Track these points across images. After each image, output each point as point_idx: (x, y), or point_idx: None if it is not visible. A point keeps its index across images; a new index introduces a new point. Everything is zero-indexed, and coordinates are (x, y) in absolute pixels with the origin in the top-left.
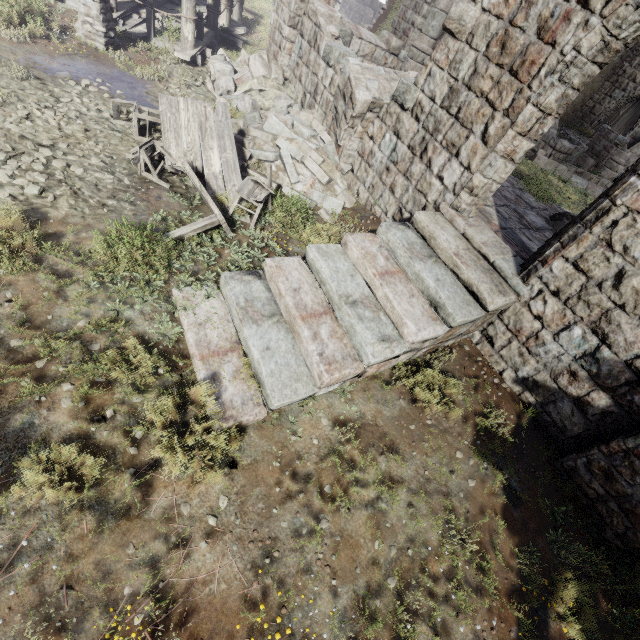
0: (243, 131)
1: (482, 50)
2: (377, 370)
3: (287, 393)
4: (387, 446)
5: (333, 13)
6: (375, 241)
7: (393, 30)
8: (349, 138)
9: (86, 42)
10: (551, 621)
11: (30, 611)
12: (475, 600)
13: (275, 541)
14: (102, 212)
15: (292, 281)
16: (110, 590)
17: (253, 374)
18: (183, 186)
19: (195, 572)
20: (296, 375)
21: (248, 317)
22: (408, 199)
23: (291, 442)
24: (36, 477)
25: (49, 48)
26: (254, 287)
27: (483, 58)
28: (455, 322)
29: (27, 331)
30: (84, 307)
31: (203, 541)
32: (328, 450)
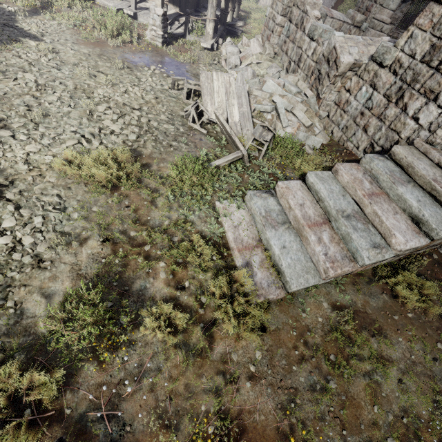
0: (247, 92)
1: None
2: (363, 269)
3: (301, 281)
4: (376, 330)
5: (317, 1)
6: (359, 169)
7: (357, 8)
8: (329, 92)
9: (151, 42)
10: None
11: (152, 410)
12: None
13: (296, 391)
14: (170, 150)
15: (298, 198)
16: (193, 405)
17: (272, 265)
18: (214, 131)
19: (243, 403)
20: (306, 268)
21: (268, 223)
22: (380, 136)
23: (302, 318)
24: (152, 322)
25: (132, 48)
26: (269, 202)
27: None
28: (438, 236)
29: (139, 226)
30: (166, 212)
31: (248, 382)
32: (330, 327)
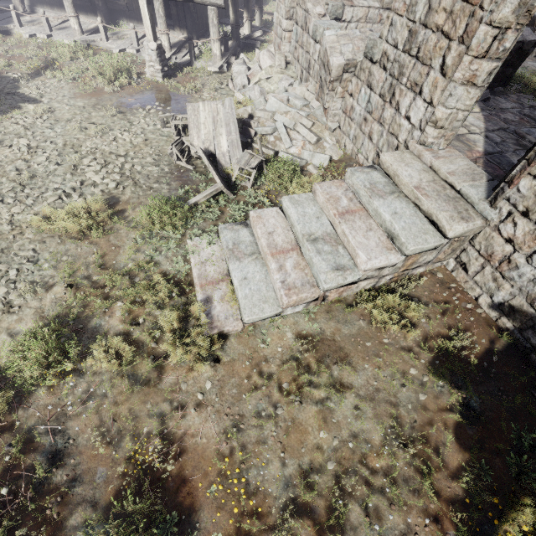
0: (251, 115)
1: None
2: (340, 295)
3: (255, 311)
4: (341, 358)
5: None
6: (342, 186)
7: None
8: (332, 100)
9: (152, 79)
10: None
11: (94, 428)
12: (411, 498)
13: (242, 417)
14: (149, 193)
15: (268, 226)
16: (136, 427)
17: (236, 297)
18: (203, 166)
19: (187, 428)
20: (265, 298)
21: (233, 256)
22: (383, 143)
23: (261, 348)
24: (99, 354)
25: (130, 91)
26: (241, 234)
27: None
28: (408, 250)
29: (101, 270)
30: (133, 255)
31: (192, 408)
32: (289, 357)
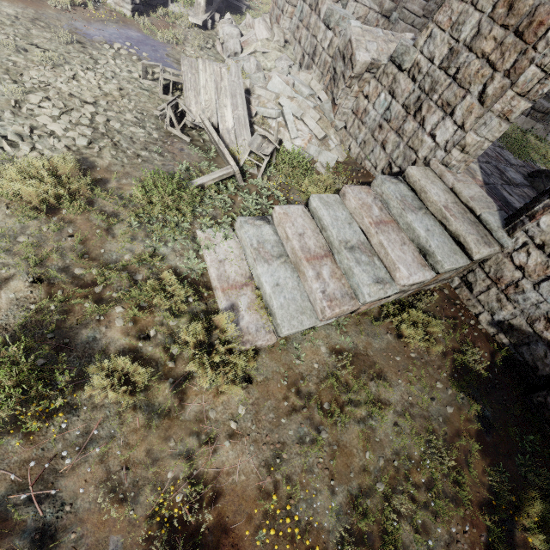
0: (249, 90)
1: (487, 11)
2: (368, 307)
3: (294, 324)
4: (376, 373)
5: None
6: (370, 193)
7: None
8: (345, 97)
9: (115, 9)
10: (516, 531)
11: (101, 484)
12: (451, 508)
13: (283, 445)
14: (137, 162)
15: (297, 227)
16: (157, 473)
17: (264, 306)
18: (201, 140)
19: (220, 465)
20: (301, 309)
21: (260, 257)
22: (398, 155)
23: (295, 365)
24: (101, 381)
25: (86, 15)
26: (264, 231)
27: (488, 19)
28: (443, 269)
29: (87, 262)
30: (128, 243)
31: (227, 441)
32: (326, 373)
